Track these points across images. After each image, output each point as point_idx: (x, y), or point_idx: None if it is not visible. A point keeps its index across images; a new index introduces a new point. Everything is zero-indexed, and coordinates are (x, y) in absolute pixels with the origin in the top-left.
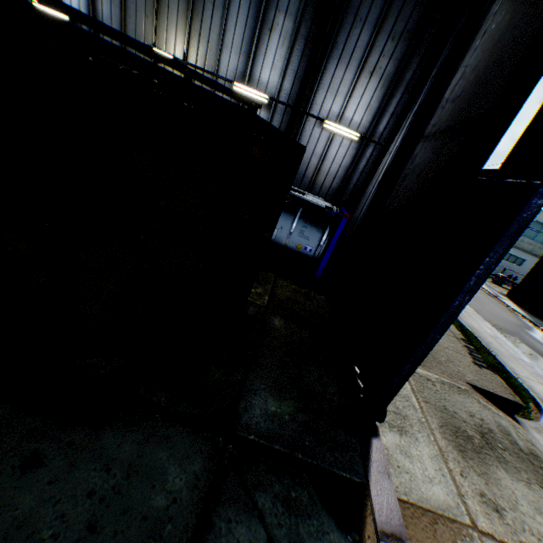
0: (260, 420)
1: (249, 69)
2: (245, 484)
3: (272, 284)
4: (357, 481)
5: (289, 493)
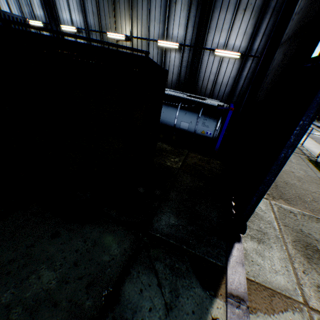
0: (164, 227)
1: (166, 31)
2: (150, 257)
3: (185, 156)
4: (219, 265)
5: (174, 265)
